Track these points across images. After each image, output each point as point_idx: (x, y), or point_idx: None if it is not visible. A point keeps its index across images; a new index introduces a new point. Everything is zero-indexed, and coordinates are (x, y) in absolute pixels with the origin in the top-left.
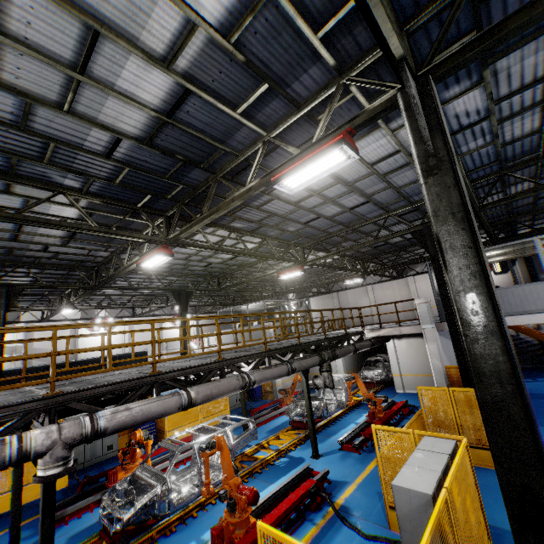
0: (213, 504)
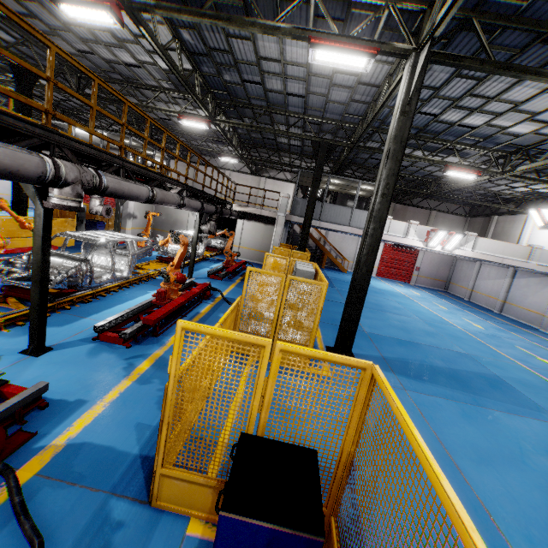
0: (117, 292)
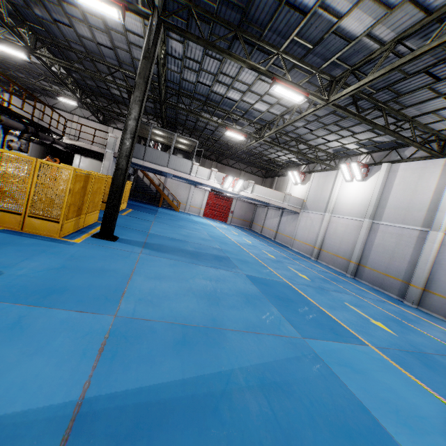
0: None
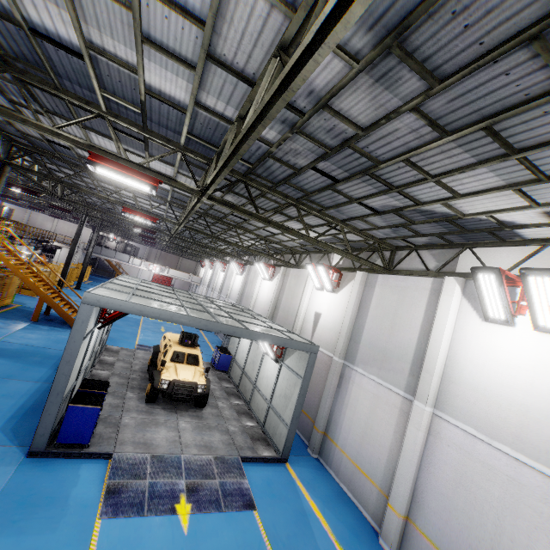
0: None
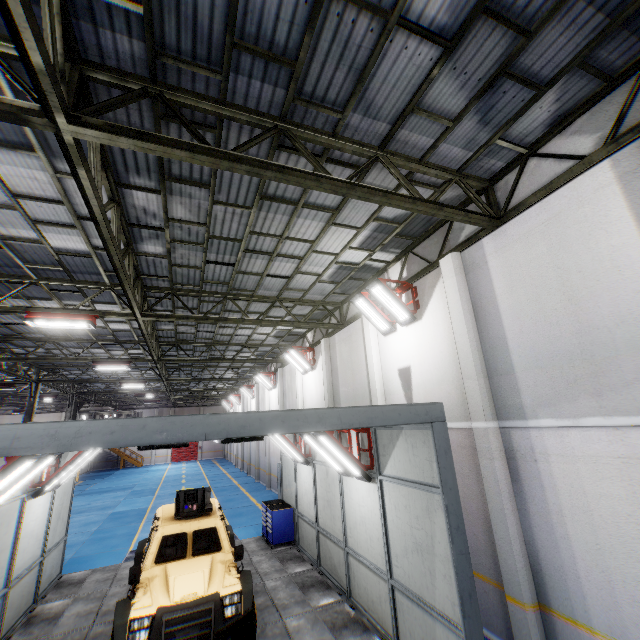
0: None
